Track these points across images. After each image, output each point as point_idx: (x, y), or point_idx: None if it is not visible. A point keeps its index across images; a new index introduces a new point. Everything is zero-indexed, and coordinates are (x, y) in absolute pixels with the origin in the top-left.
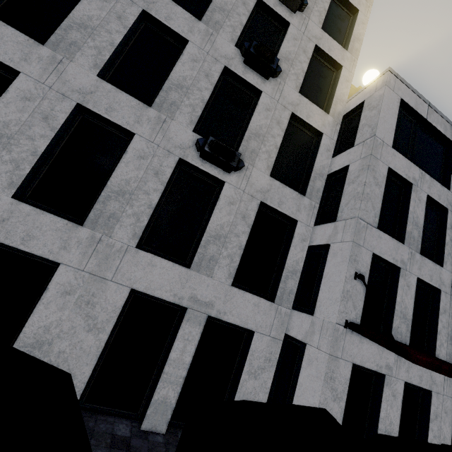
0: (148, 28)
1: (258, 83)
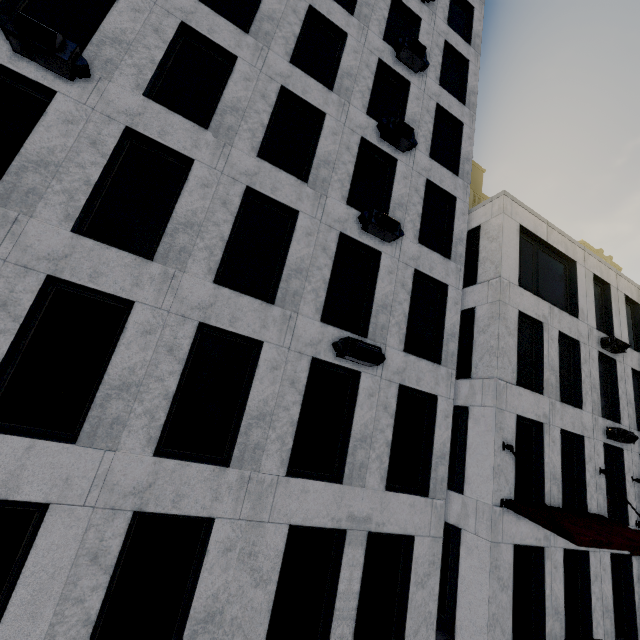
0: (251, 201)
1: (376, 243)
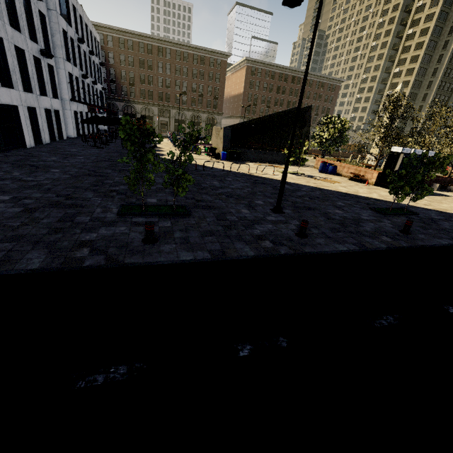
0: None
1: None
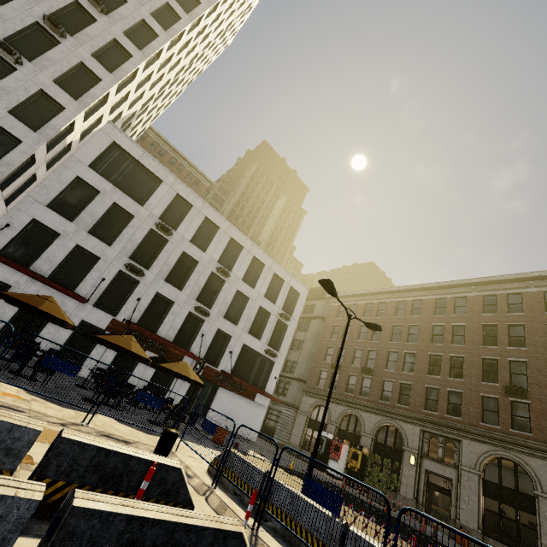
0: None
1: None
